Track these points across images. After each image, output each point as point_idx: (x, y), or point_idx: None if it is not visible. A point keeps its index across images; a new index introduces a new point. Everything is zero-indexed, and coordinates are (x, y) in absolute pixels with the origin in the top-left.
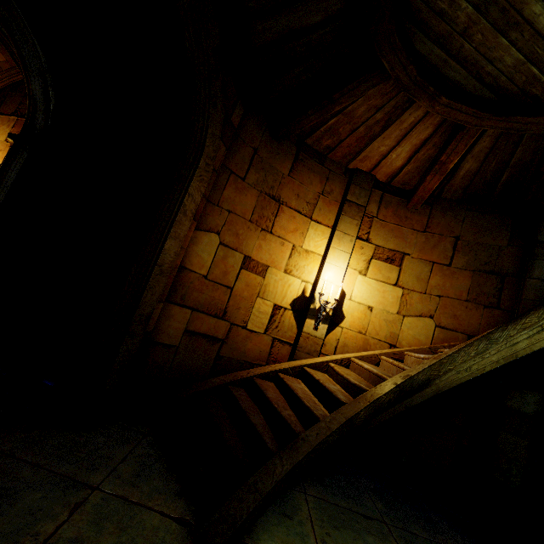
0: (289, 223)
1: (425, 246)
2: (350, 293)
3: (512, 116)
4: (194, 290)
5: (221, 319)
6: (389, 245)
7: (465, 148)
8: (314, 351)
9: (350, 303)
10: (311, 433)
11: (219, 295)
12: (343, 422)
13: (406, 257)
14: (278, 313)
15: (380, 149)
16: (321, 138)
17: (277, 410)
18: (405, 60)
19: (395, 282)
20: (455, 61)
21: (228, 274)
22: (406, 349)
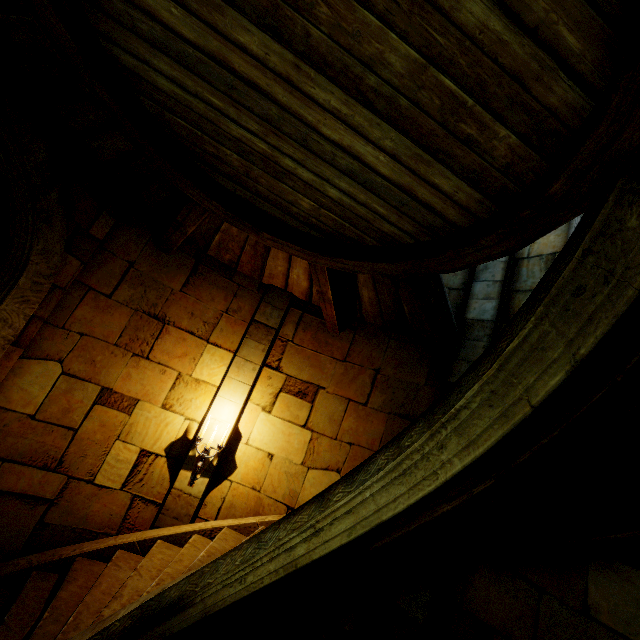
0: (176, 346)
1: (343, 379)
2: (248, 435)
3: (337, 258)
4: (10, 434)
5: (53, 471)
6: (303, 375)
7: (327, 281)
8: (186, 515)
9: (246, 448)
10: None
11: (54, 439)
12: None
13: (321, 391)
14: (145, 461)
15: (278, 268)
16: (220, 251)
17: (37, 625)
18: (205, 196)
19: (304, 423)
20: (262, 199)
21: (72, 411)
22: None
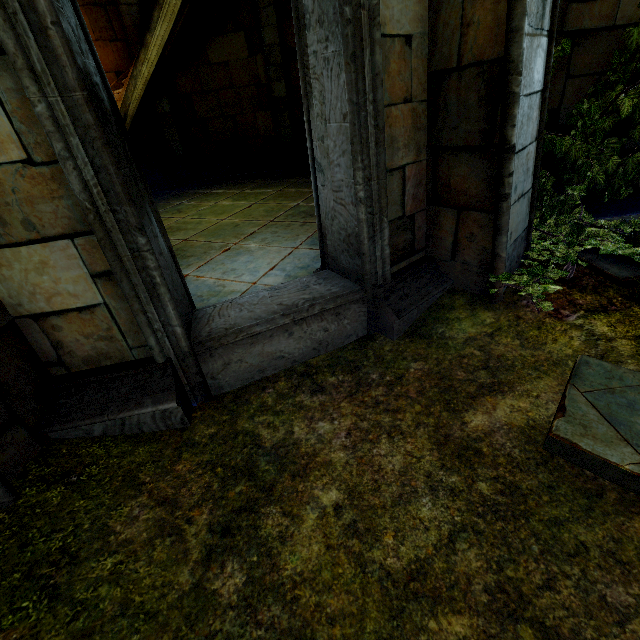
0: None
1: None
2: None
3: None
4: None
5: None
6: None
7: None
8: None
9: None
10: None
11: None
12: None
13: None
14: None
15: None
16: None
17: None
18: None
19: None
20: None
21: None
22: None
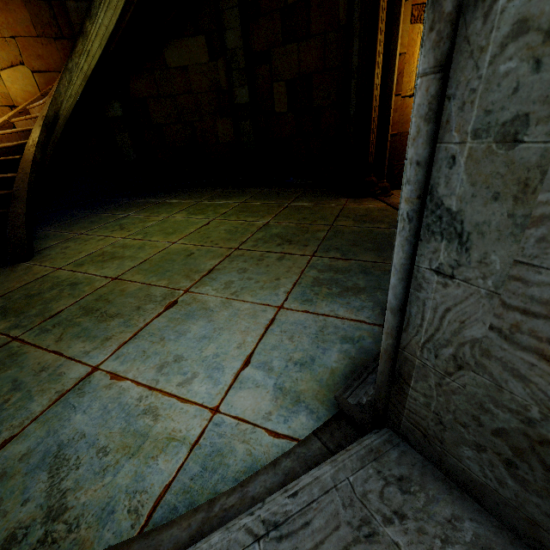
0: None
1: None
2: None
3: None
4: None
5: None
6: None
7: None
8: None
9: None
10: (18, 184)
11: None
12: (32, 165)
13: None
14: None
15: None
16: None
17: None
18: None
19: None
20: None
21: None
22: (26, 104)
